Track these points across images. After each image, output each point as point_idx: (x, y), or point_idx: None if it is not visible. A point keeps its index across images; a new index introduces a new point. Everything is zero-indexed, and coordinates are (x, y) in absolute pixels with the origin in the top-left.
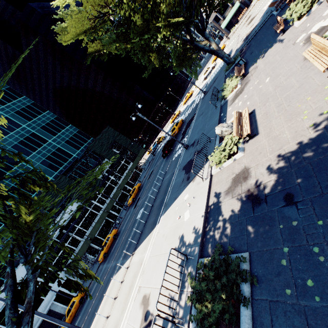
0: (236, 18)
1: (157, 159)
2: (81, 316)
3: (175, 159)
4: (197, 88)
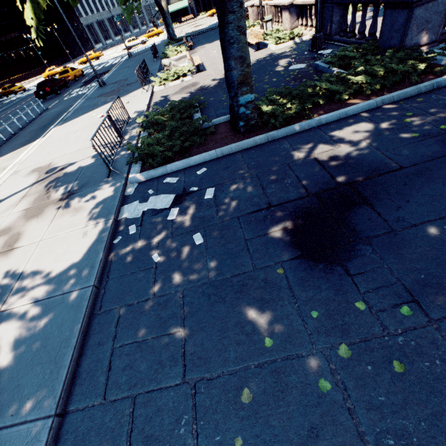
0: (180, 17)
1: (5, 107)
2: None
3: (72, 97)
4: (111, 55)
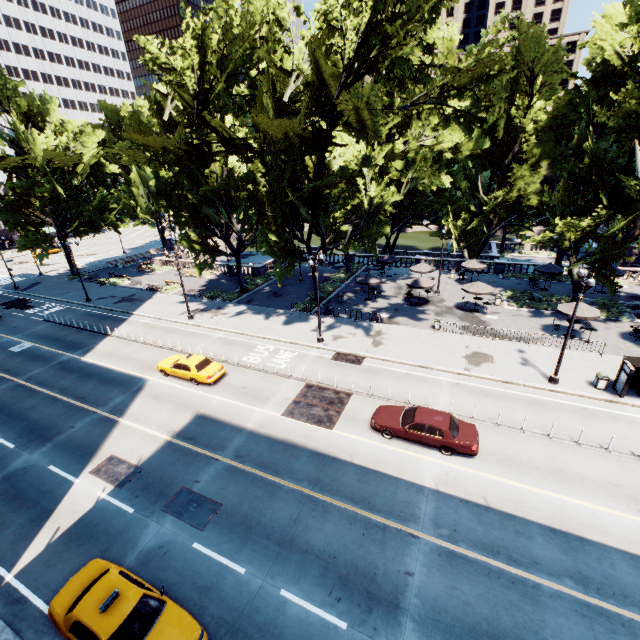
0: None
1: None
2: (4, 428)
3: (57, 312)
4: None
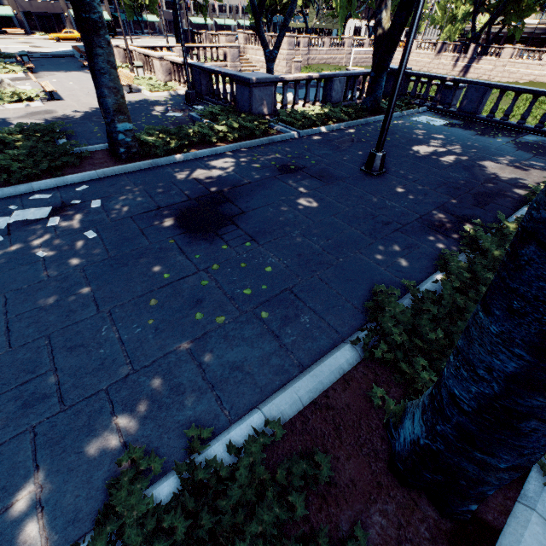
0: None
1: None
2: None
3: None
4: None
